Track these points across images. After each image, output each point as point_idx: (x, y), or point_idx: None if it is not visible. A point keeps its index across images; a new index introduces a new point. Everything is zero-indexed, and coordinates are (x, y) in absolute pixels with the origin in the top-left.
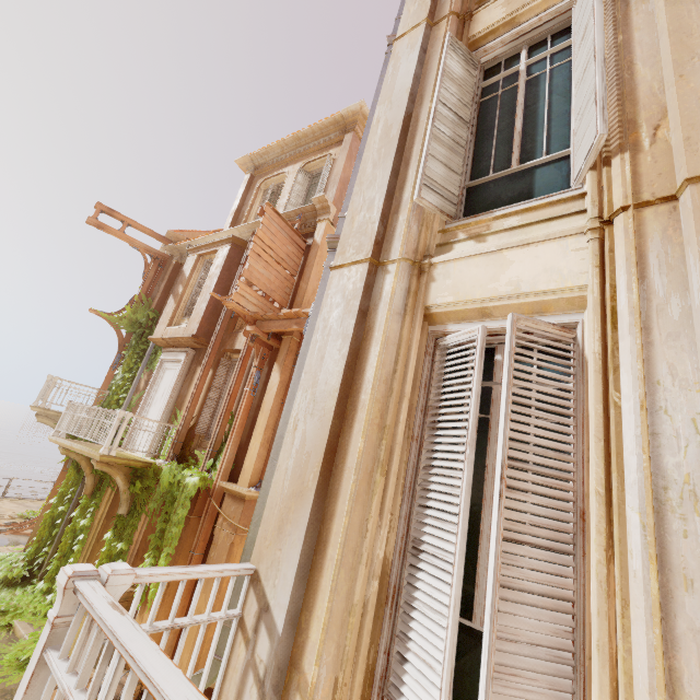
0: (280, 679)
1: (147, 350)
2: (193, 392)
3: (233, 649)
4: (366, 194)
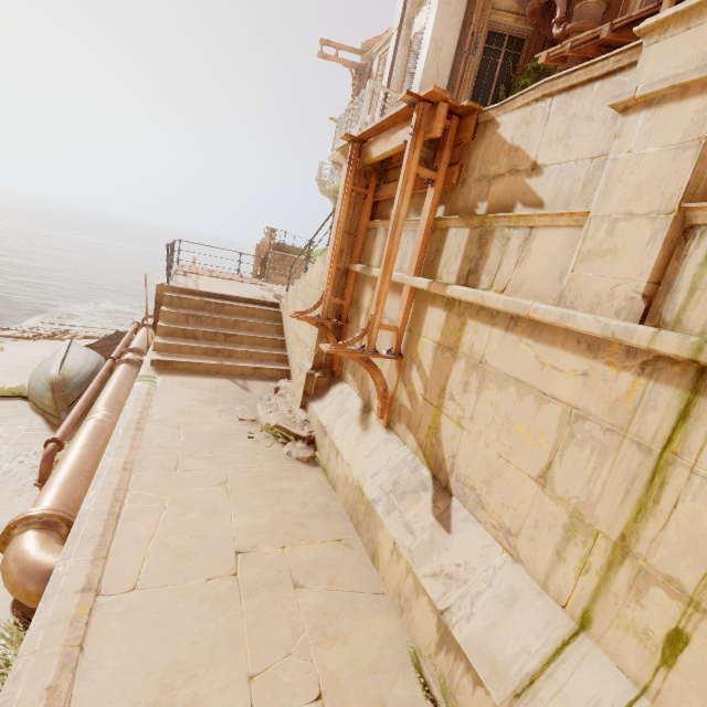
0: None
1: None
2: None
3: None
4: None
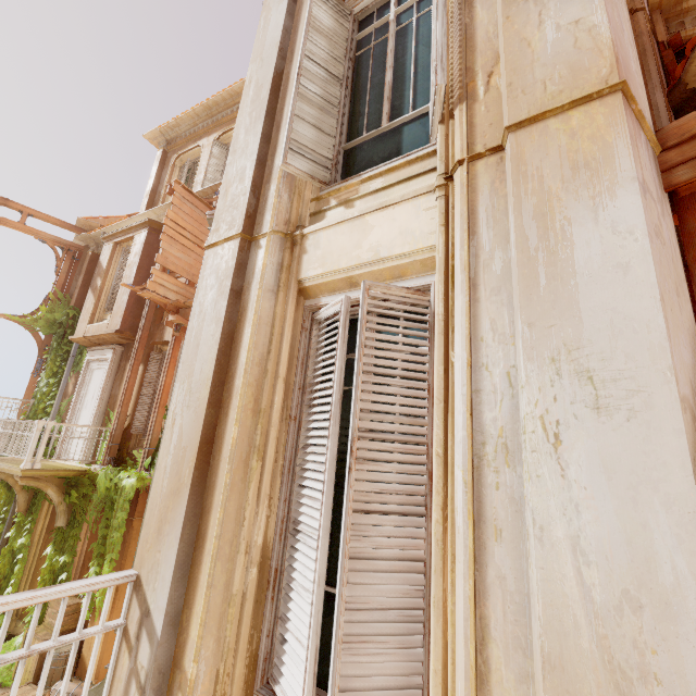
0: (163, 682)
1: (71, 351)
2: (123, 390)
3: (118, 659)
4: (239, 163)
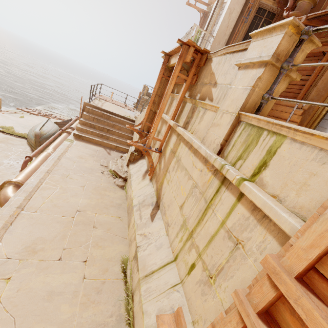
0: None
1: None
2: None
3: None
4: None
